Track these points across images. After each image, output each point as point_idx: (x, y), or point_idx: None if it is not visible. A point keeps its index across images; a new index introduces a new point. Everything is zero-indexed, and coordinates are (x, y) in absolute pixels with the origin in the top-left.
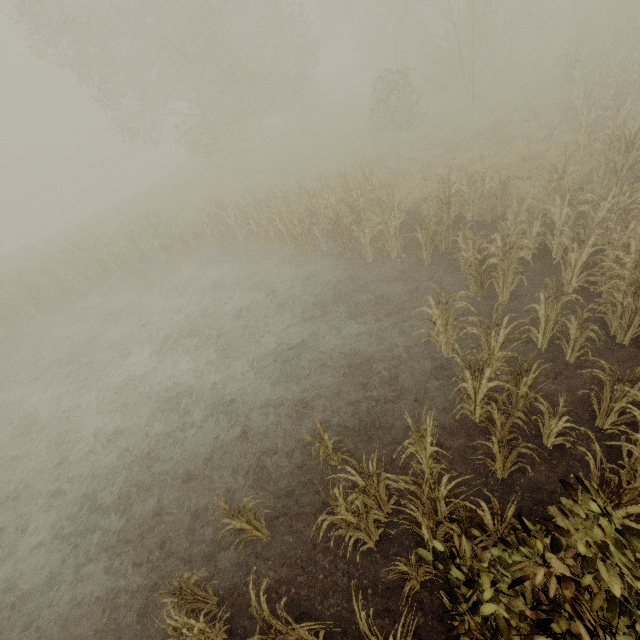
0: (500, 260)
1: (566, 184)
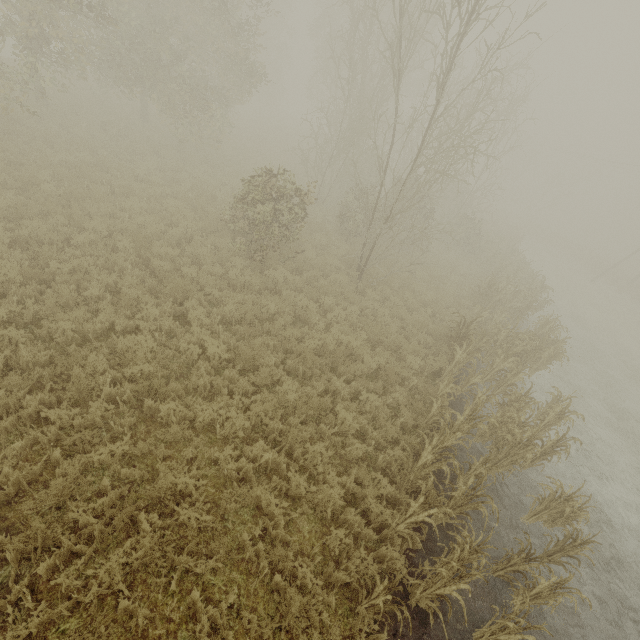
0: None
1: None
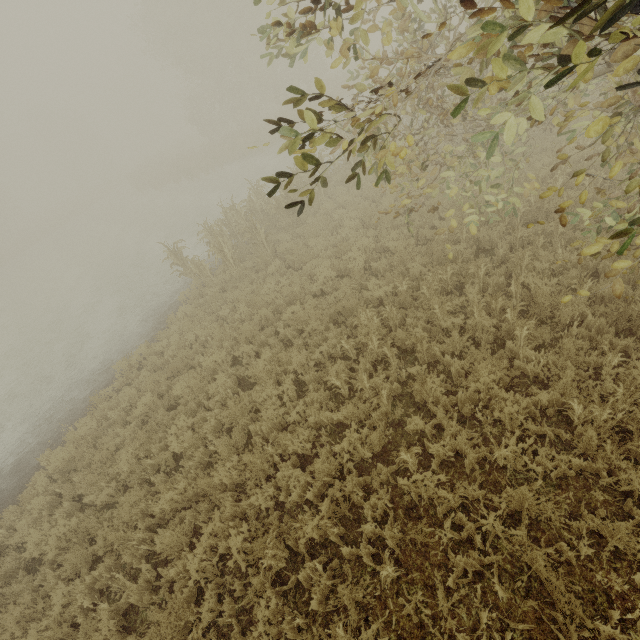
0: None
1: None
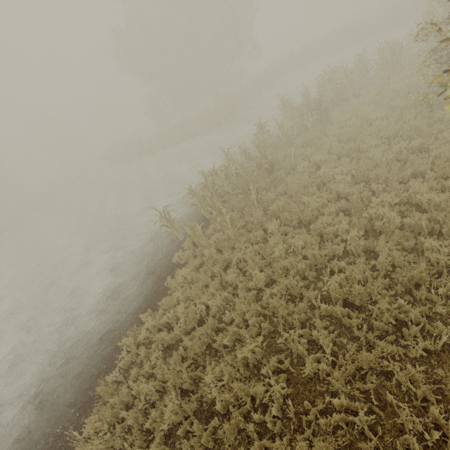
0: None
1: None
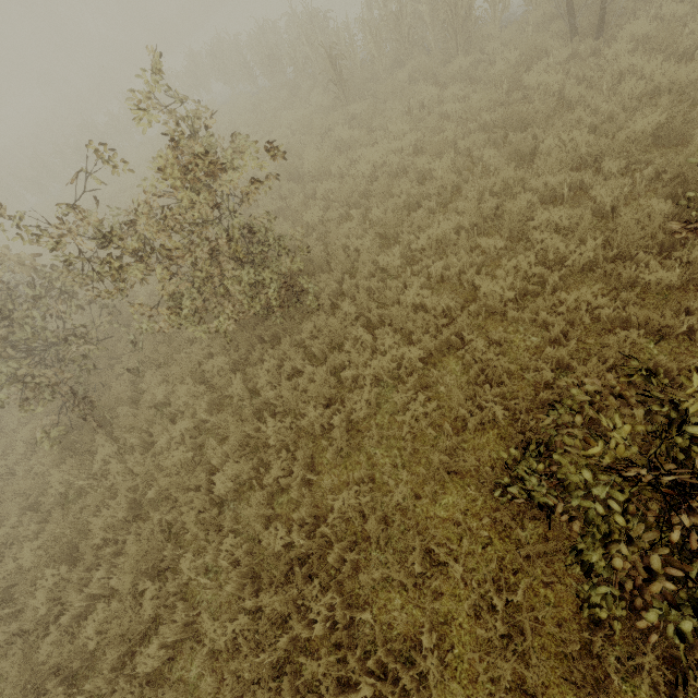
0: None
1: None
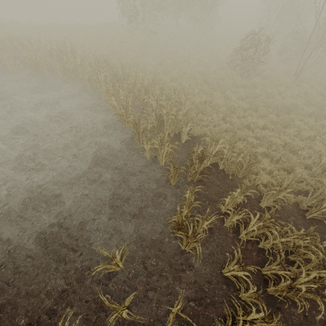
0: (185, 238)
1: (282, 196)
